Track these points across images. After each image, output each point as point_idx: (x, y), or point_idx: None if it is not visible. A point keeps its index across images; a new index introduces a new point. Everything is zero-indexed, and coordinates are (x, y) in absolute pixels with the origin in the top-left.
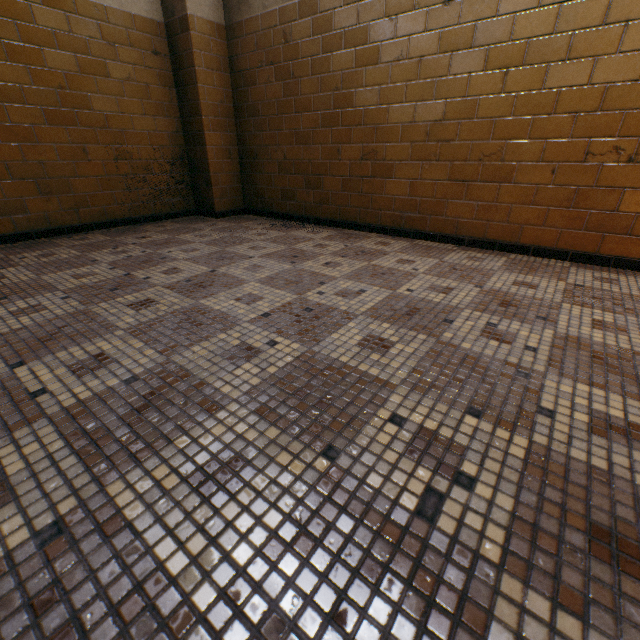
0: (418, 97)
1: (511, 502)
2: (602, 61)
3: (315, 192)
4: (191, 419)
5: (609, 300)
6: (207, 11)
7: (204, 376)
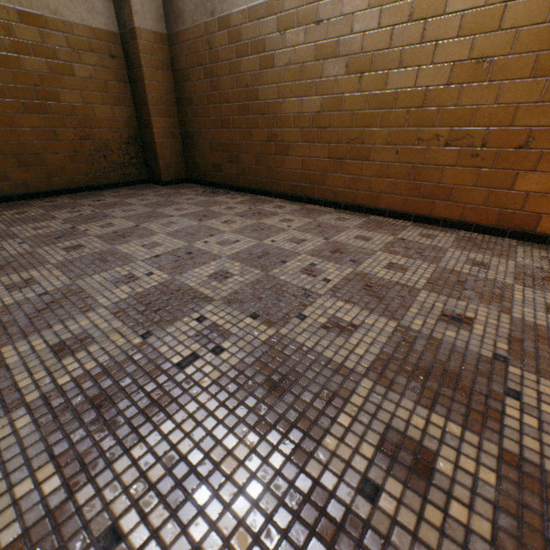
0: (303, 94)
1: (237, 361)
2: (423, 70)
3: (236, 166)
4: (71, 316)
5: (415, 250)
6: (151, 24)
7: (92, 293)
